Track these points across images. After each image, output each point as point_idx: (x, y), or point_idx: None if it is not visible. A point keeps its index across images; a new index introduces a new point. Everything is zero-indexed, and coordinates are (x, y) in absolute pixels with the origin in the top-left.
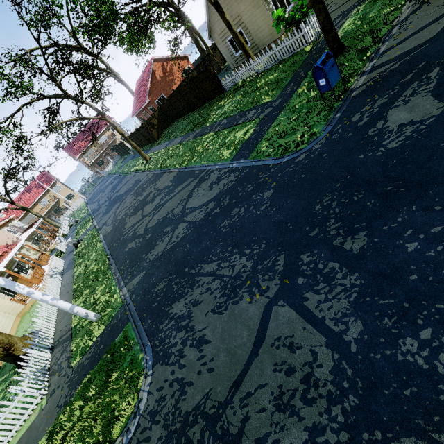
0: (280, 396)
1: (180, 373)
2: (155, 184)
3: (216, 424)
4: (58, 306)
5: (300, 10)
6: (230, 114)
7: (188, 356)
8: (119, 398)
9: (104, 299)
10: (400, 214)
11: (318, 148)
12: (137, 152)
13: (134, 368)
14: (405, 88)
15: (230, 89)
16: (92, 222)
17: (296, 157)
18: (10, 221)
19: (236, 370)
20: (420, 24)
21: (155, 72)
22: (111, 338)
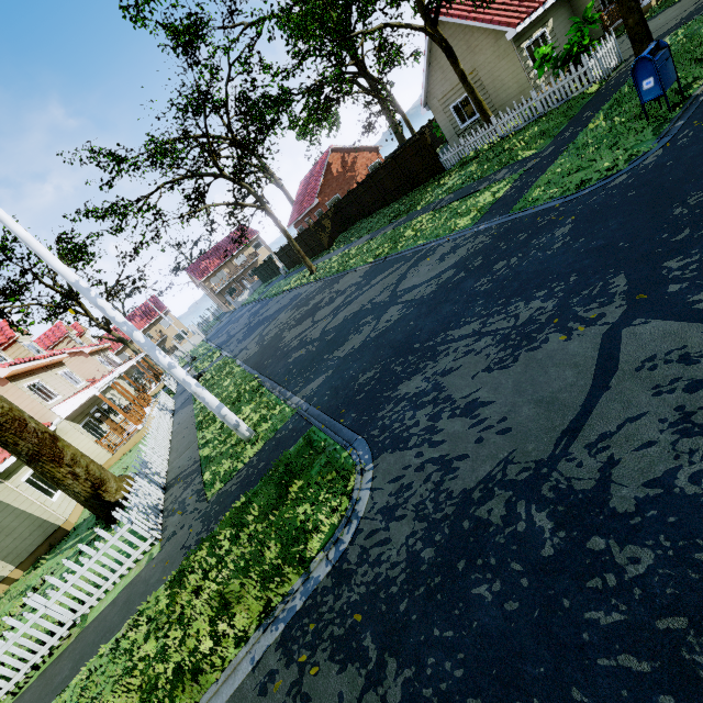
0: (685, 418)
1: (436, 451)
2: (330, 288)
3: (538, 487)
4: (202, 399)
5: (580, 40)
6: (459, 187)
7: (448, 429)
8: (311, 508)
9: (257, 416)
10: None
11: (652, 161)
12: (290, 271)
13: (335, 467)
14: None
15: (453, 166)
16: (220, 354)
17: (608, 183)
18: (104, 351)
19: (565, 416)
20: None
21: (332, 165)
22: (279, 452)
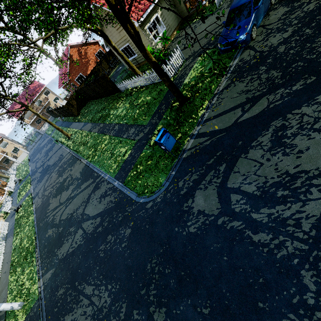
0: None
1: None
2: (71, 169)
3: None
4: None
5: (162, 53)
6: (121, 122)
7: None
8: None
9: (28, 285)
10: (183, 303)
11: (159, 202)
12: (64, 120)
13: None
14: (207, 172)
15: (124, 91)
16: (30, 186)
17: (147, 203)
18: None
19: None
20: (226, 106)
21: (72, 56)
22: None
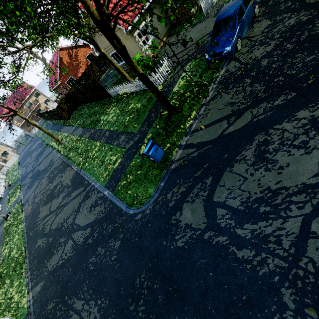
0: None
1: None
2: (61, 175)
3: None
4: None
5: (151, 61)
6: (111, 128)
7: None
8: None
9: (17, 298)
10: None
11: (148, 213)
12: (55, 123)
13: None
14: (195, 185)
15: (114, 96)
16: (20, 192)
17: (136, 214)
18: None
19: None
20: (213, 117)
21: (62, 59)
22: None
